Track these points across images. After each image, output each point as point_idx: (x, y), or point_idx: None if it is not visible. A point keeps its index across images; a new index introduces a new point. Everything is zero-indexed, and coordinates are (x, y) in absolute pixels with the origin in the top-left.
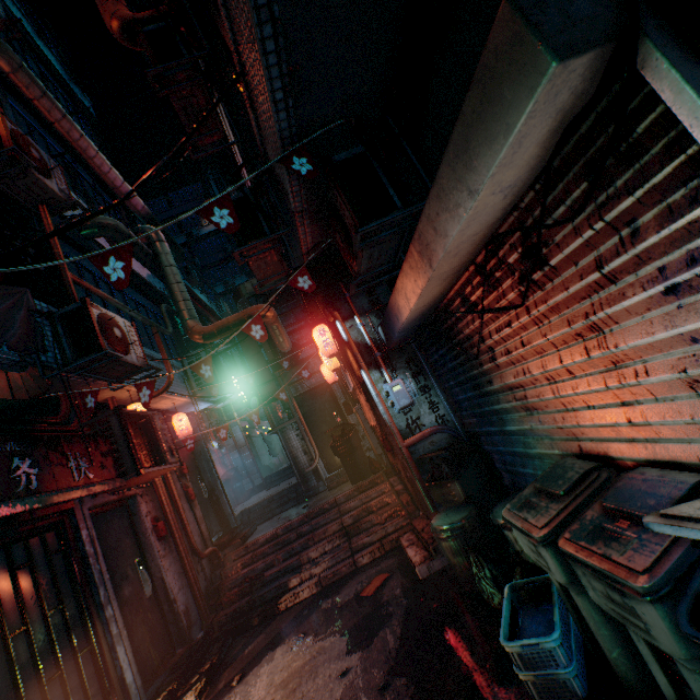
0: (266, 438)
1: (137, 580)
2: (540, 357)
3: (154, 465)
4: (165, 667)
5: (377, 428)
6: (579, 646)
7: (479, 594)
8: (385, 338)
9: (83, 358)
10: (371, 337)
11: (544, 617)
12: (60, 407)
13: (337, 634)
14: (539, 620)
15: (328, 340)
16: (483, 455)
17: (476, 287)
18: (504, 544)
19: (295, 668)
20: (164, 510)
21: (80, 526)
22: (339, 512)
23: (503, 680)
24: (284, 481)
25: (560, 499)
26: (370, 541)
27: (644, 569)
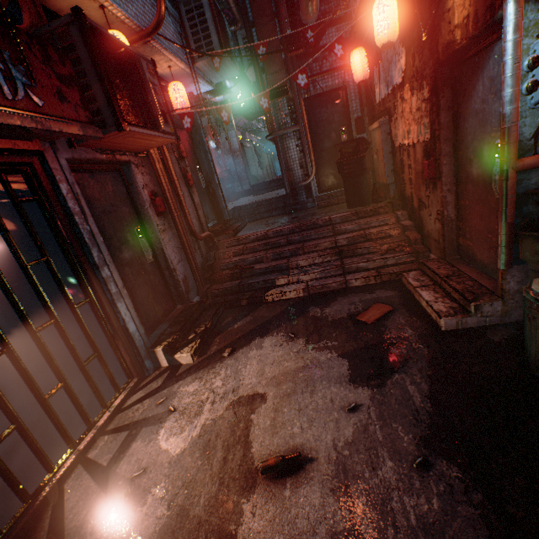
0: (256, 150)
1: (137, 247)
2: None
3: (142, 125)
4: (167, 317)
5: (417, 147)
6: None
7: None
8: None
9: None
10: None
11: None
12: None
13: (333, 353)
14: None
15: None
16: None
17: None
18: None
19: (287, 370)
20: (162, 187)
21: (56, 178)
22: (333, 231)
23: None
24: (269, 192)
25: None
26: (364, 268)
27: None
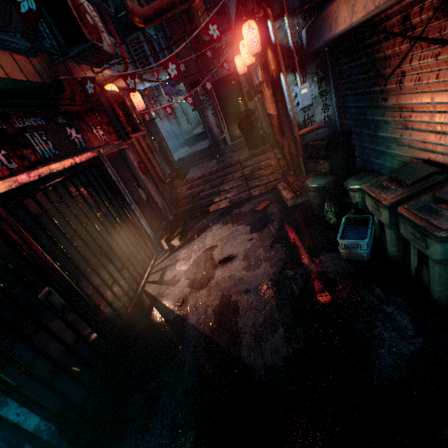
0: (184, 111)
1: (138, 193)
2: (446, 90)
3: (135, 132)
4: (160, 228)
5: (275, 117)
6: (371, 244)
7: (322, 217)
8: (306, 44)
9: (74, 46)
10: (294, 41)
11: (358, 231)
12: (63, 86)
13: (244, 225)
14: (355, 232)
15: (255, 39)
16: (348, 146)
17: (426, 9)
18: (344, 197)
19: (225, 235)
20: (141, 158)
21: (106, 166)
22: (241, 167)
23: (329, 251)
24: (199, 143)
25: (406, 187)
26: (259, 185)
27: (447, 229)
